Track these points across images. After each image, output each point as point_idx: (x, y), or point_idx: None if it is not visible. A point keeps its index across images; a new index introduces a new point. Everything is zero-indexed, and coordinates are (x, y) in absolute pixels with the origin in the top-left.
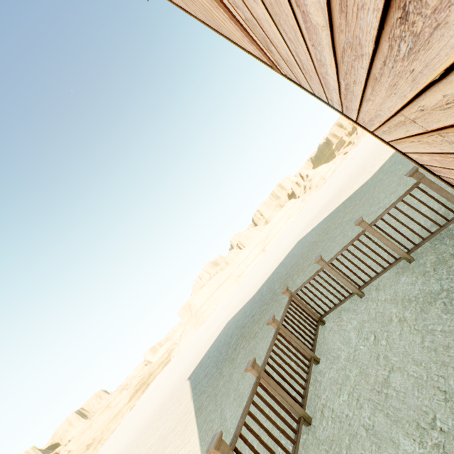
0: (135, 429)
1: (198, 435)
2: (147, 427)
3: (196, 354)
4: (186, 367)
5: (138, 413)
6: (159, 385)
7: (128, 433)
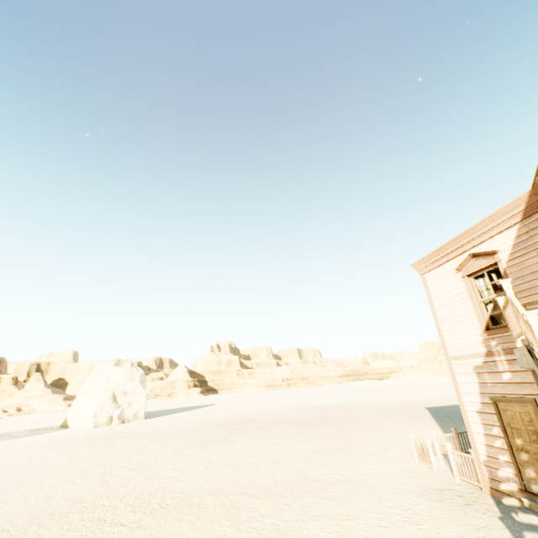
0: (362, 400)
1: (443, 431)
2: (383, 407)
3: (432, 398)
4: (420, 400)
5: (356, 393)
6: (377, 389)
7: (353, 398)
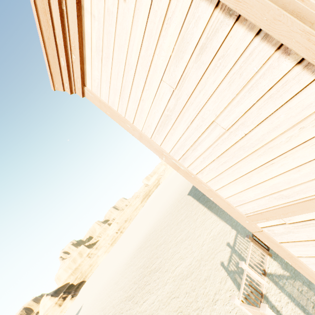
0: (158, 214)
1: (216, 216)
2: (171, 213)
3: (184, 182)
4: (181, 189)
5: (153, 208)
6: (160, 196)
7: (153, 216)
